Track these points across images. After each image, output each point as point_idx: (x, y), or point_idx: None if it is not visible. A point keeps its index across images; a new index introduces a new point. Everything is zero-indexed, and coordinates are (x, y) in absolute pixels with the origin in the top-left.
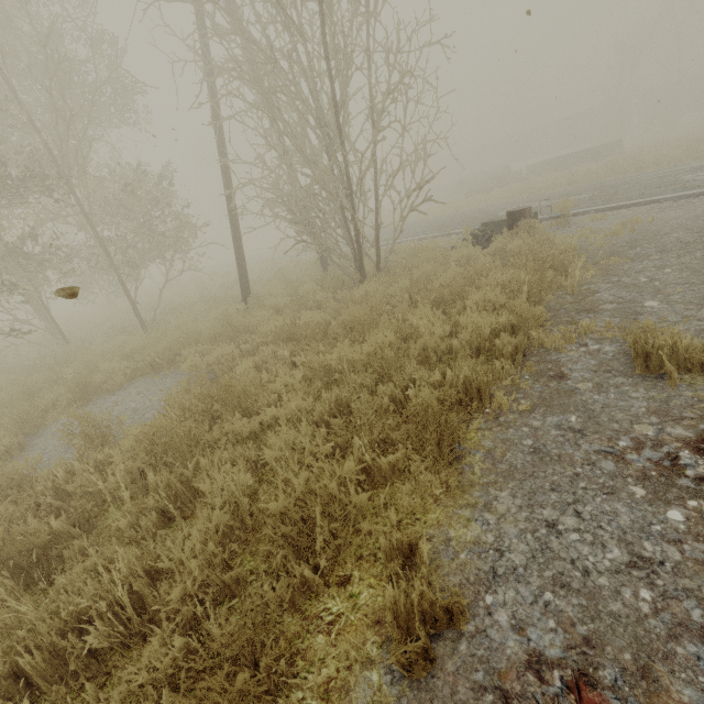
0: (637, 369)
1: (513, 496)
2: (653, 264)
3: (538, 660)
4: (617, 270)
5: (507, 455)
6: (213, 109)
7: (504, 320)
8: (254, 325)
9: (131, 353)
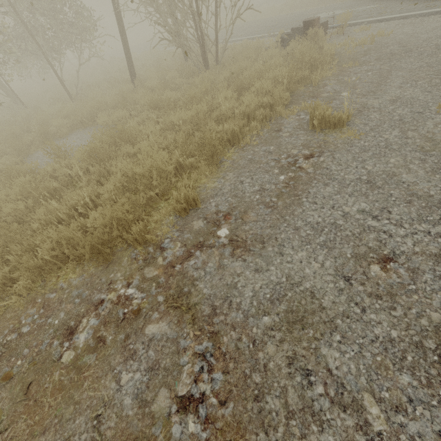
0: (310, 127)
1: (234, 174)
2: (367, 68)
3: (218, 212)
4: (347, 71)
5: (239, 161)
6: None
7: (266, 100)
8: (138, 99)
9: (68, 115)
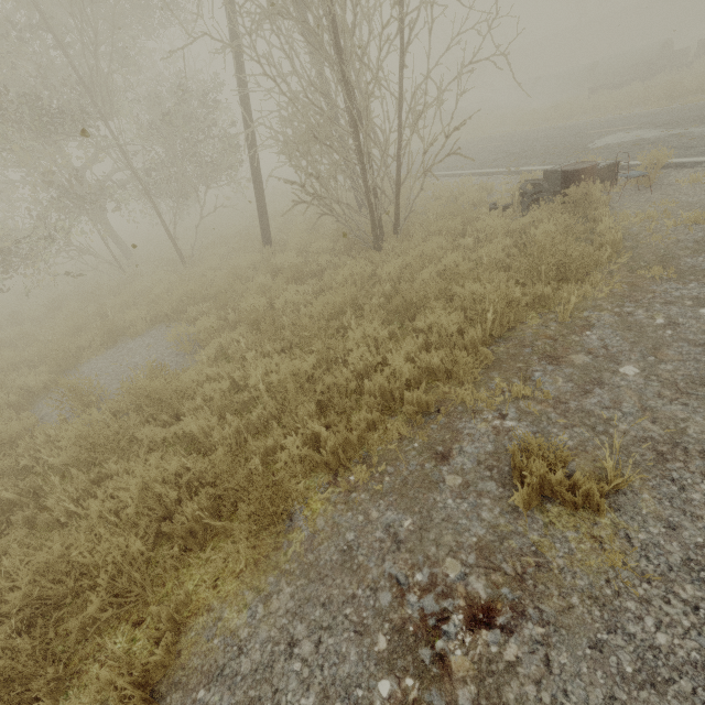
0: (514, 479)
1: (291, 596)
2: (698, 293)
3: None
4: (647, 291)
5: (323, 545)
6: (229, 23)
7: (437, 361)
8: (248, 291)
9: (156, 298)
